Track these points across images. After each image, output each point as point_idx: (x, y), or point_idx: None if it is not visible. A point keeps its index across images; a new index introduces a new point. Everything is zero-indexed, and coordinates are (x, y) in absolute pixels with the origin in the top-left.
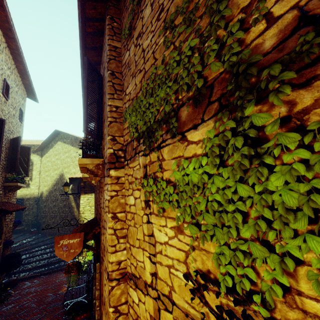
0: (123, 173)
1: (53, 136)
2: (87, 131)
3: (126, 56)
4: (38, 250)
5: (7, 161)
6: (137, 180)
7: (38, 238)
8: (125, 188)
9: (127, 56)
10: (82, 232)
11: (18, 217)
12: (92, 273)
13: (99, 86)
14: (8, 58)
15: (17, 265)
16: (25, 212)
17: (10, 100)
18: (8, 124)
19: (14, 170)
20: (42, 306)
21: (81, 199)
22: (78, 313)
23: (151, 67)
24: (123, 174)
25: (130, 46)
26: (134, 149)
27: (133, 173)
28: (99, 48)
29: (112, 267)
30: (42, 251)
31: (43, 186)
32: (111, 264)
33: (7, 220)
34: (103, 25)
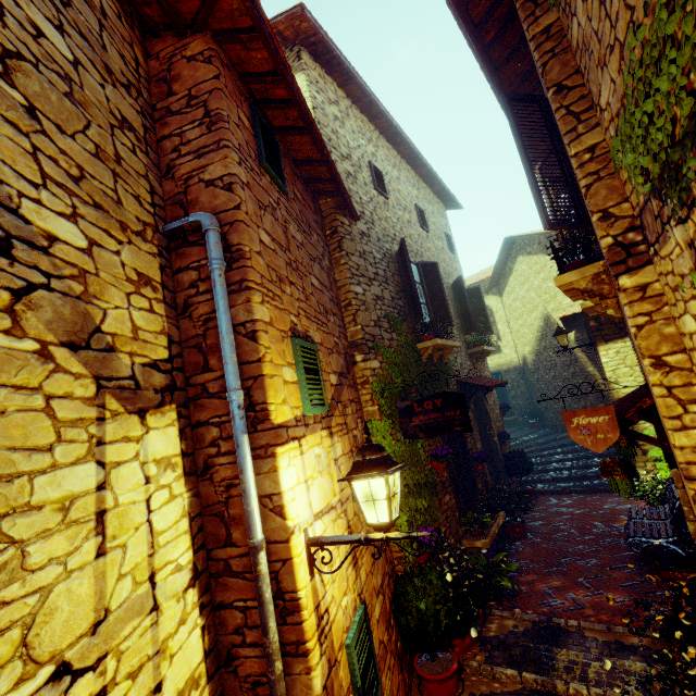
0: (652, 274)
1: (506, 252)
2: (551, 224)
3: (573, 30)
4: (552, 453)
5: (459, 319)
6: (685, 278)
7: (545, 435)
8: (668, 303)
9: (576, 29)
10: (616, 410)
11: (503, 401)
12: (677, 500)
13: (546, 122)
14: (407, 172)
15: (527, 468)
16: (509, 393)
17: (430, 230)
18: (440, 265)
19: (472, 329)
20: (588, 536)
21: (601, 354)
22: (667, 566)
23: (628, 31)
24: (654, 277)
25: (573, 6)
26: (656, 217)
27: (673, 267)
28: (519, 46)
29: (685, 456)
30: (559, 456)
31: (522, 345)
32: (680, 451)
33: (489, 402)
34: (509, 0)
